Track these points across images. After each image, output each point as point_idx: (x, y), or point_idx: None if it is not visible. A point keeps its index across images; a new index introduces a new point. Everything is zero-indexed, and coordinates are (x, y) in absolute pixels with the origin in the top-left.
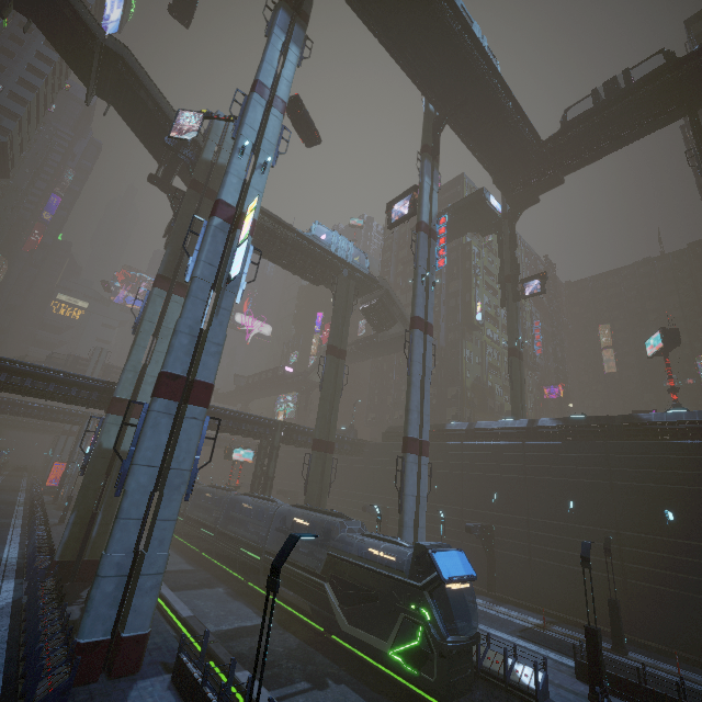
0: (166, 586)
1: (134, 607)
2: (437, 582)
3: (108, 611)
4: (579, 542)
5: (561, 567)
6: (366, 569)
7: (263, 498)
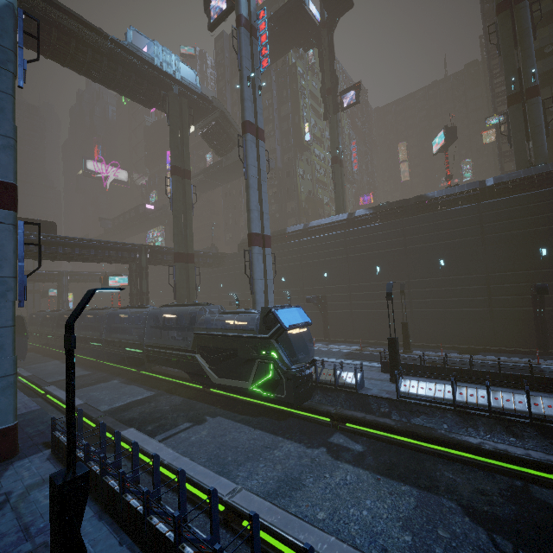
0: (58, 389)
1: None
2: (280, 331)
3: None
4: (384, 293)
5: (371, 312)
6: (226, 336)
7: (137, 307)
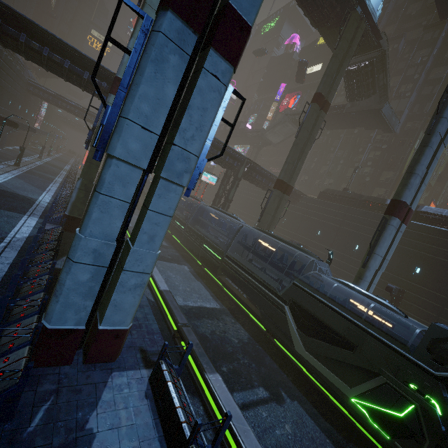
0: None
1: (113, 301)
2: None
3: (81, 301)
4: None
5: None
6: (344, 318)
7: (228, 214)
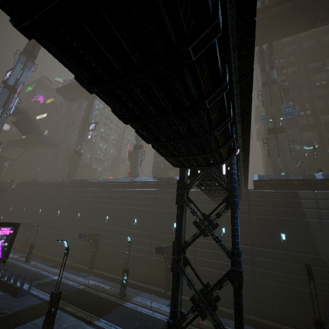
0: None
1: None
2: None
3: None
4: (55, 226)
5: (47, 236)
6: None
7: None
